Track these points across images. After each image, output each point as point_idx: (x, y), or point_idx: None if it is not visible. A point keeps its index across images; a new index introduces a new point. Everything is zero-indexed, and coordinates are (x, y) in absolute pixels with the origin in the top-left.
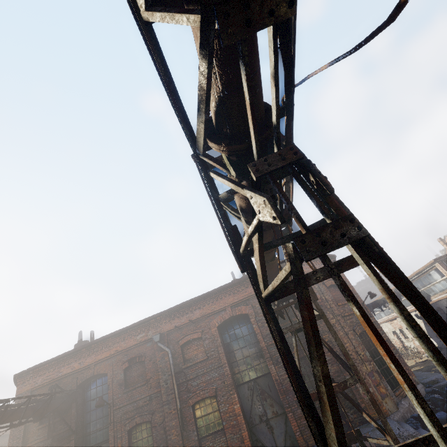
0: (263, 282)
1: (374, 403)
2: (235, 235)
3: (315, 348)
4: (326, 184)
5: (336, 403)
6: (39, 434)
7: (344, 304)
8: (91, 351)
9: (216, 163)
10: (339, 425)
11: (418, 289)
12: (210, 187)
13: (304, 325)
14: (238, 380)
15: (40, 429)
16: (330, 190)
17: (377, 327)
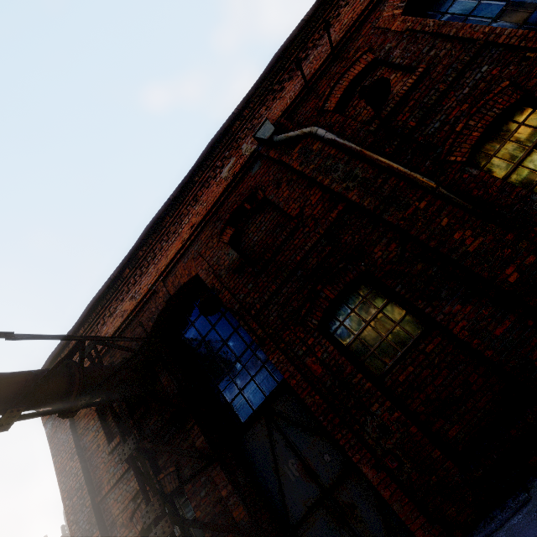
0: None
1: None
2: None
3: None
4: None
5: None
6: (116, 459)
7: None
8: (142, 267)
9: None
10: None
11: None
12: None
13: None
14: None
15: (114, 452)
16: None
17: None
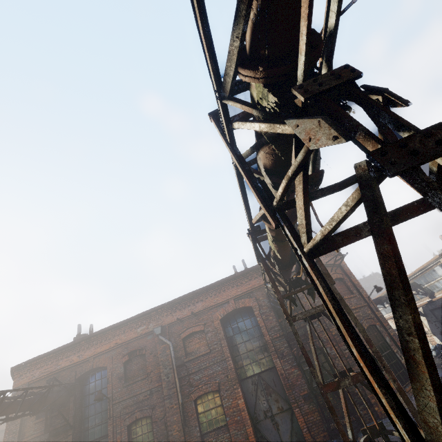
0: (307, 233)
1: (402, 392)
2: (264, 188)
3: (403, 290)
4: (399, 97)
5: (434, 363)
6: (36, 428)
7: (350, 298)
8: (90, 344)
9: (244, 105)
10: (440, 392)
11: (421, 286)
12: (231, 144)
13: (384, 264)
14: (242, 375)
15: (36, 424)
16: (406, 102)
17: (384, 321)
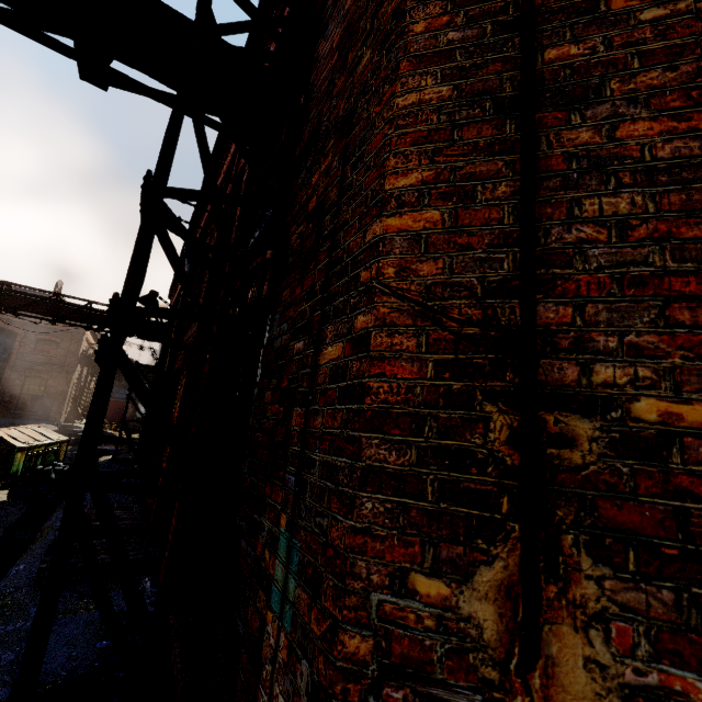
0: None
1: None
2: None
3: None
4: None
5: None
6: None
7: None
8: None
9: None
10: None
11: None
12: None
13: None
14: None
15: None
16: None
17: None
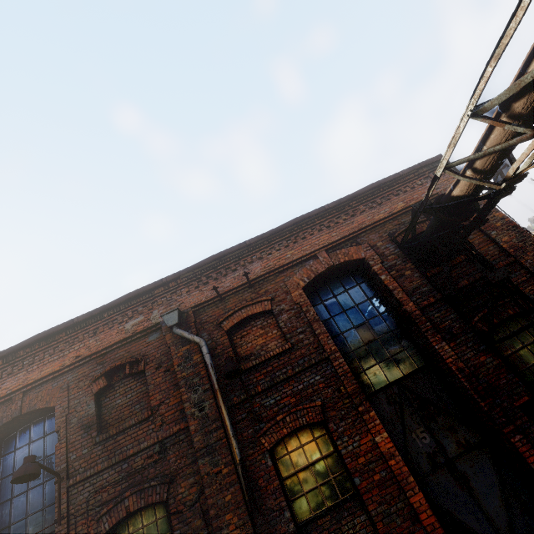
0: None
1: None
2: None
3: None
4: None
5: None
6: None
7: None
8: (16, 366)
9: None
10: None
11: None
12: None
13: None
14: (362, 388)
15: None
16: None
17: None
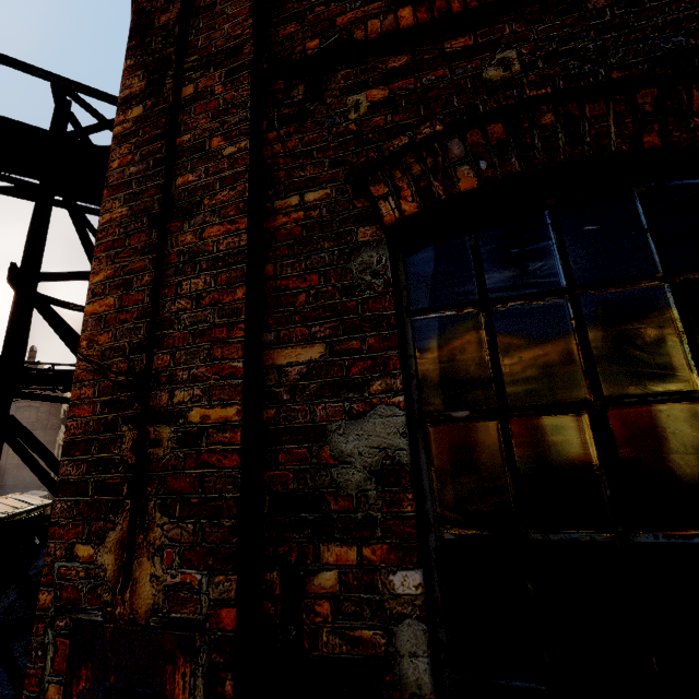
0: None
1: None
2: None
3: None
4: None
5: None
6: None
7: None
8: None
9: None
10: None
11: None
12: None
13: None
14: None
15: None
16: None
17: None
